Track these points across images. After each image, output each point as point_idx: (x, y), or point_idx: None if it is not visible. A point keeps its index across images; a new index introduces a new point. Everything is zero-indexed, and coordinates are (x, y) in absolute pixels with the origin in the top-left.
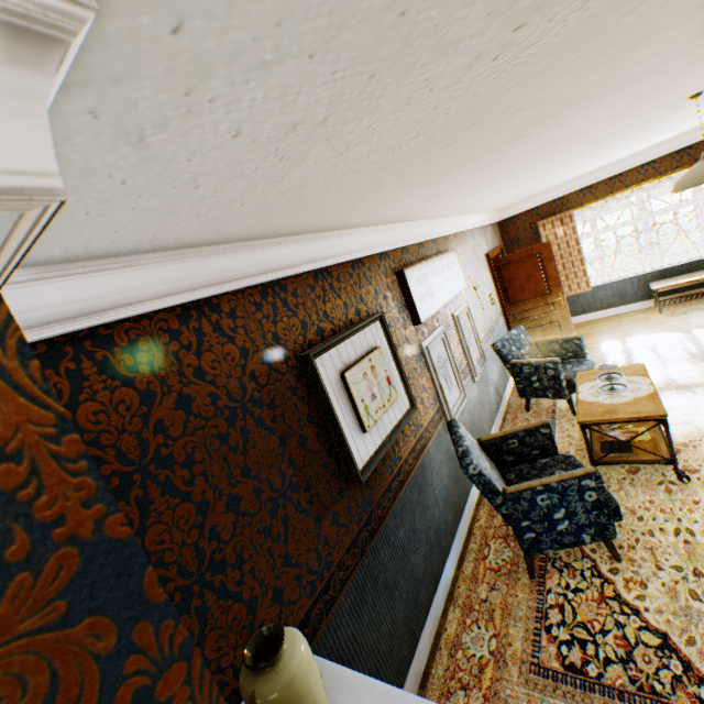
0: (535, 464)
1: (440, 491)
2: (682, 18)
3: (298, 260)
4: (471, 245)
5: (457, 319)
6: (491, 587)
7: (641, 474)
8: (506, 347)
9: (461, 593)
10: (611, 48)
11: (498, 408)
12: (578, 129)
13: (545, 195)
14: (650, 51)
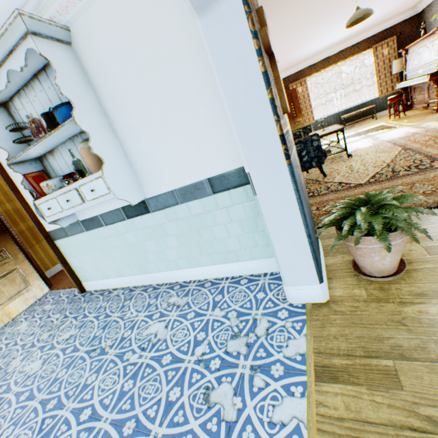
0: None
1: None
2: None
3: None
4: None
5: None
6: None
7: (335, 162)
8: None
9: None
10: None
11: None
12: None
13: (292, 69)
14: None
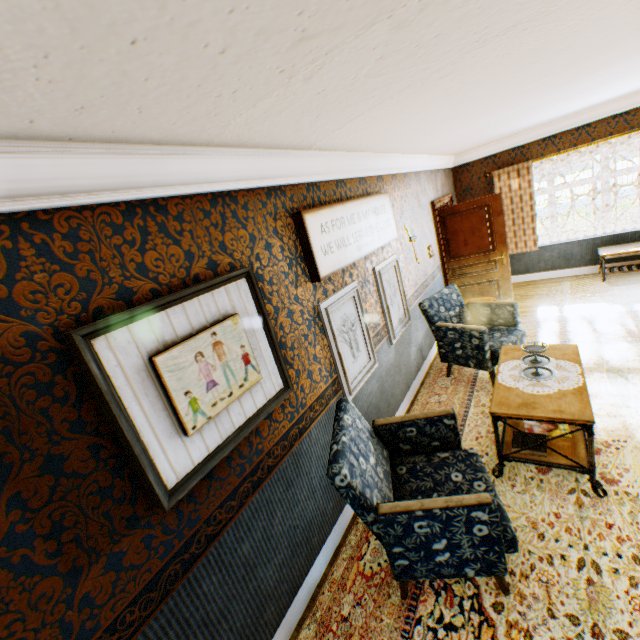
0: (432, 459)
1: (321, 478)
2: None
3: (81, 183)
4: (414, 190)
5: (378, 274)
6: (357, 601)
7: (553, 475)
8: (434, 307)
9: (323, 602)
10: None
11: (419, 370)
12: (538, 3)
13: (505, 141)
14: None
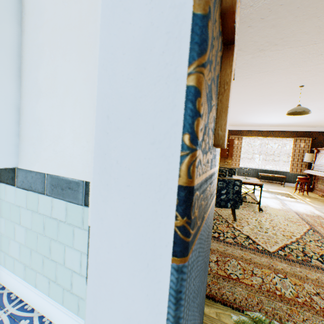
0: None
1: None
2: (321, 15)
3: None
4: None
5: None
6: None
7: (246, 208)
8: None
9: None
10: (305, 13)
11: None
12: (273, 68)
13: (236, 127)
14: (309, 29)
